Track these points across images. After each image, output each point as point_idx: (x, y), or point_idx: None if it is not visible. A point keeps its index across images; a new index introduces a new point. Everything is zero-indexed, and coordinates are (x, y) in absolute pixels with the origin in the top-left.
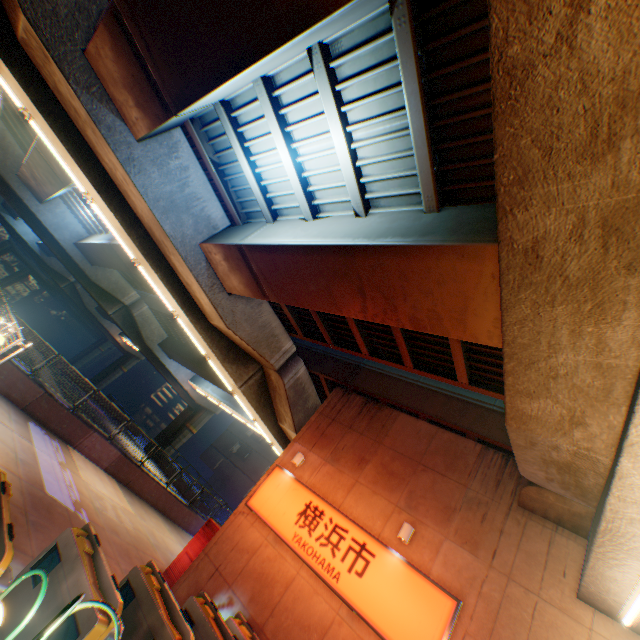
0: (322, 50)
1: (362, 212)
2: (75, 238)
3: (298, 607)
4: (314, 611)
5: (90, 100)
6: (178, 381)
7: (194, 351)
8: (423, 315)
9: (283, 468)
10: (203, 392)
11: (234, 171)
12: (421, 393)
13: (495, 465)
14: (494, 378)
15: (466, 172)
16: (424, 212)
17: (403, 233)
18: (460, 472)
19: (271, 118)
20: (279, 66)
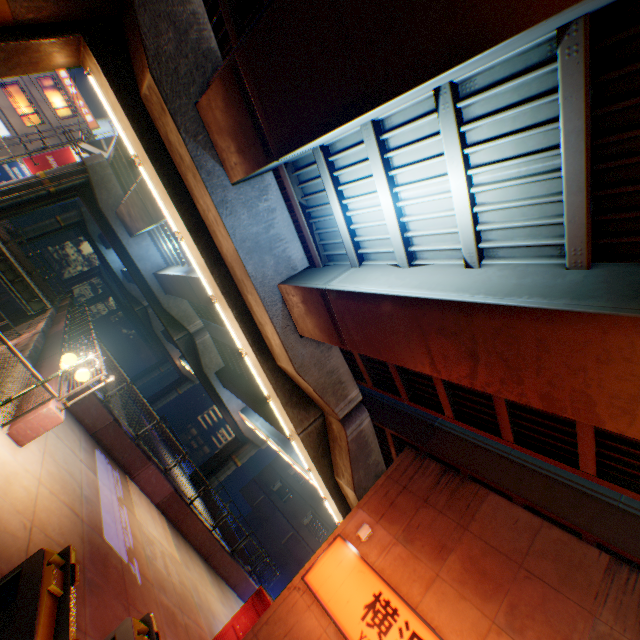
0: (450, 89)
1: (475, 262)
2: (155, 268)
3: None
4: None
5: (195, 147)
6: (229, 410)
7: (248, 383)
8: (563, 394)
9: (346, 540)
10: (252, 425)
11: (321, 213)
12: (514, 469)
13: (634, 590)
14: (634, 473)
15: (634, 222)
16: (566, 267)
17: (543, 293)
18: (581, 591)
19: (375, 161)
20: (394, 109)
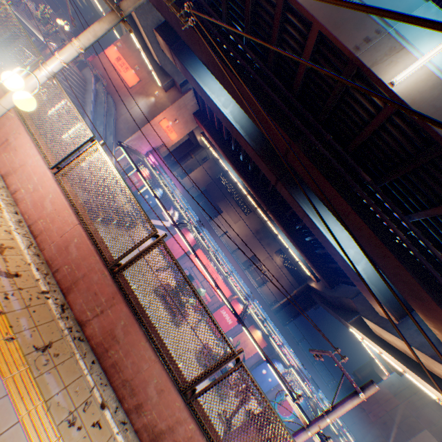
0: None
1: None
2: None
3: (113, 77)
4: (116, 78)
5: None
6: None
7: None
8: None
9: (115, 47)
10: None
11: None
12: None
13: None
14: None
15: None
16: None
17: None
18: None
19: None
20: None
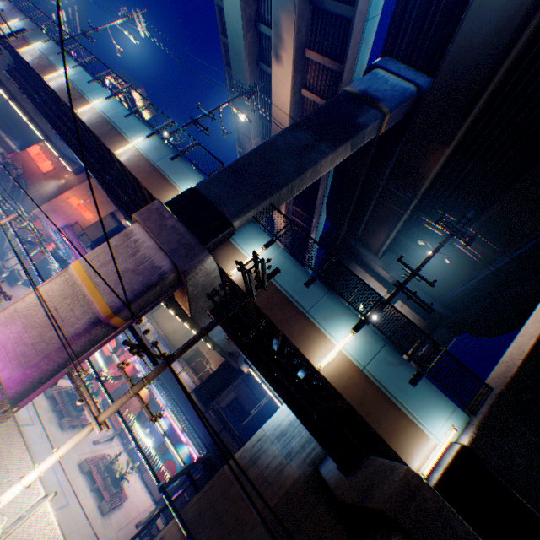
0: None
1: None
2: None
3: (31, 166)
4: (34, 167)
5: None
6: None
7: None
8: None
9: (39, 146)
10: None
11: None
12: None
13: None
14: None
15: None
16: None
17: None
18: None
19: None
20: None
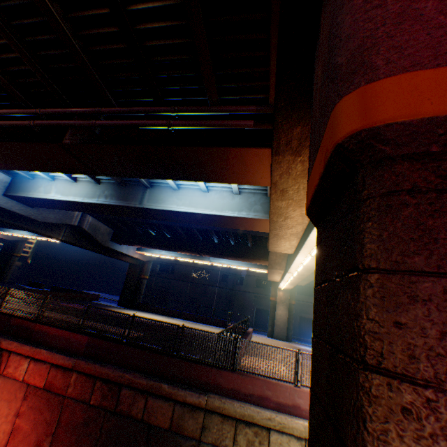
0: None
1: None
2: (0, 189)
3: None
4: None
5: None
6: (129, 256)
7: (161, 238)
8: None
9: None
10: (154, 255)
11: None
12: None
13: None
14: None
15: None
16: None
17: None
18: None
19: None
20: None
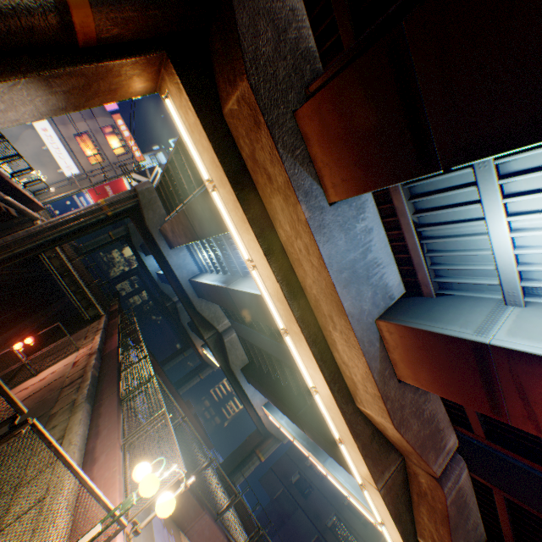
0: None
1: None
2: (189, 275)
3: None
4: None
5: (292, 163)
6: (252, 405)
7: (276, 383)
8: None
9: None
10: (275, 421)
11: (443, 232)
12: None
13: None
14: None
15: None
16: None
17: None
18: None
19: None
20: None
